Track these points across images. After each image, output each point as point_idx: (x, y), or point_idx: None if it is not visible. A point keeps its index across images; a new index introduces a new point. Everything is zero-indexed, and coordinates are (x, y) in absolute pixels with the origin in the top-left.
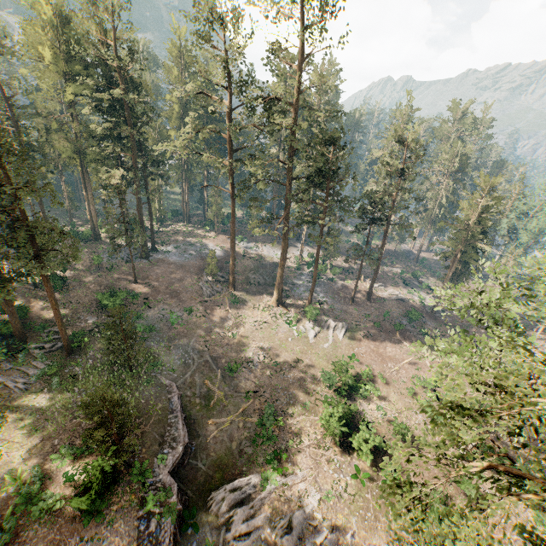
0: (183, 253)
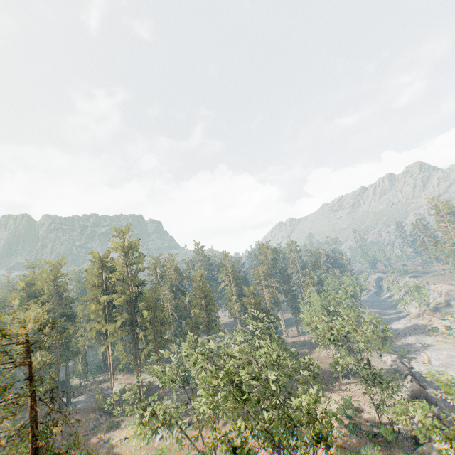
0: (90, 398)
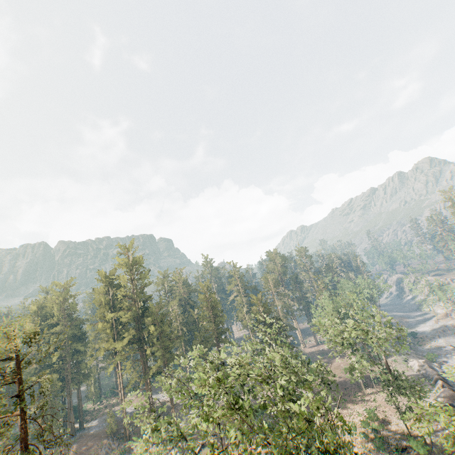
0: (103, 423)
